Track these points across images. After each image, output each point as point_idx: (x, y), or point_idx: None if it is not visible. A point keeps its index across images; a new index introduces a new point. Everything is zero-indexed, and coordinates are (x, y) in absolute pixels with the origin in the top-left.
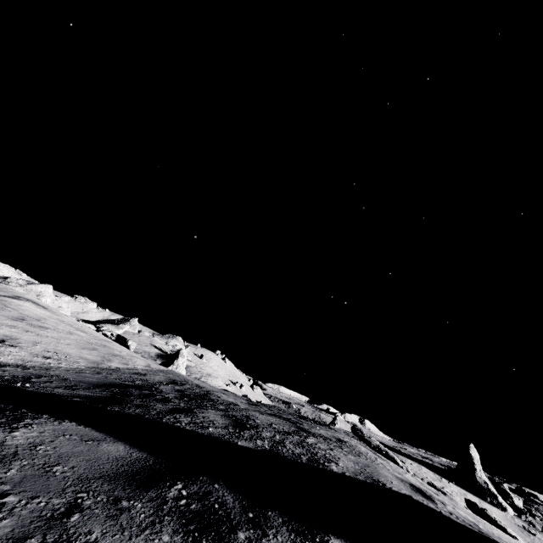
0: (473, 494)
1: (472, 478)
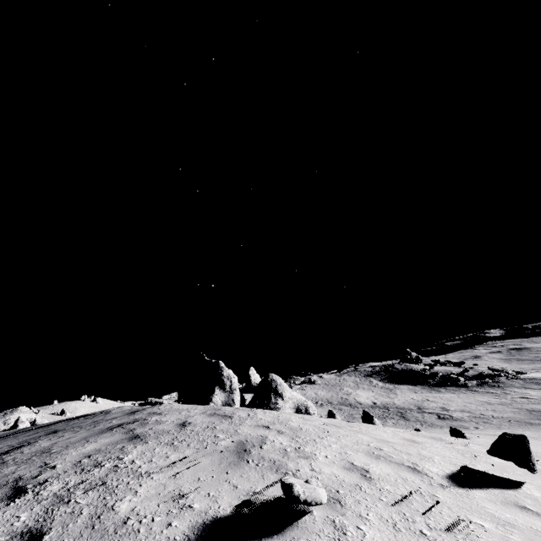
0: (252, 393)
1: (250, 385)
